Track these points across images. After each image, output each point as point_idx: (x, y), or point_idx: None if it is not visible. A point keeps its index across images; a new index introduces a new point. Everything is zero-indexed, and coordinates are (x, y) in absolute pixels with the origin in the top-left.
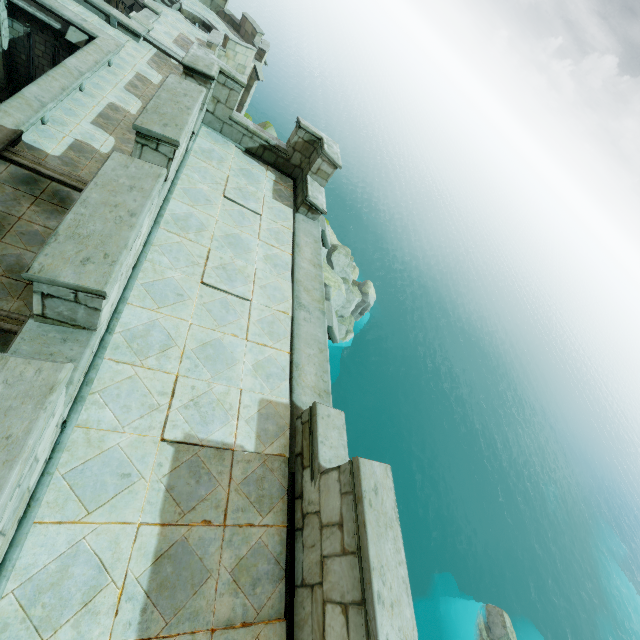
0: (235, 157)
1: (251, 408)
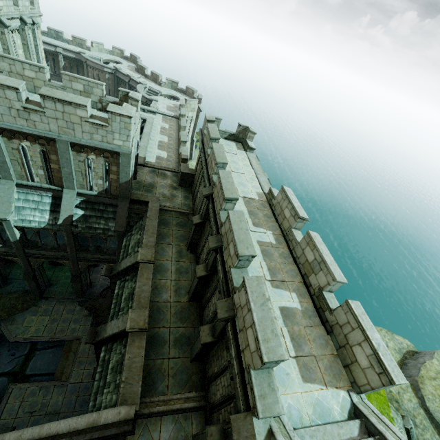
0: (222, 141)
1: (254, 193)
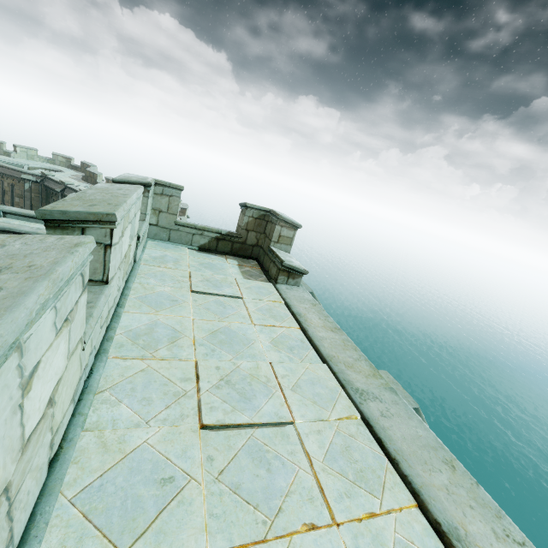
0: (190, 256)
1: None
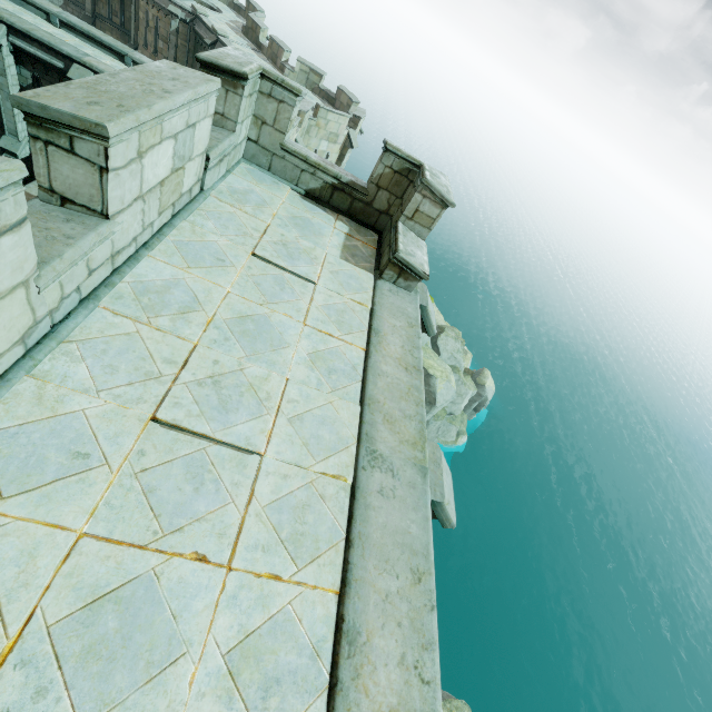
0: (287, 202)
1: None
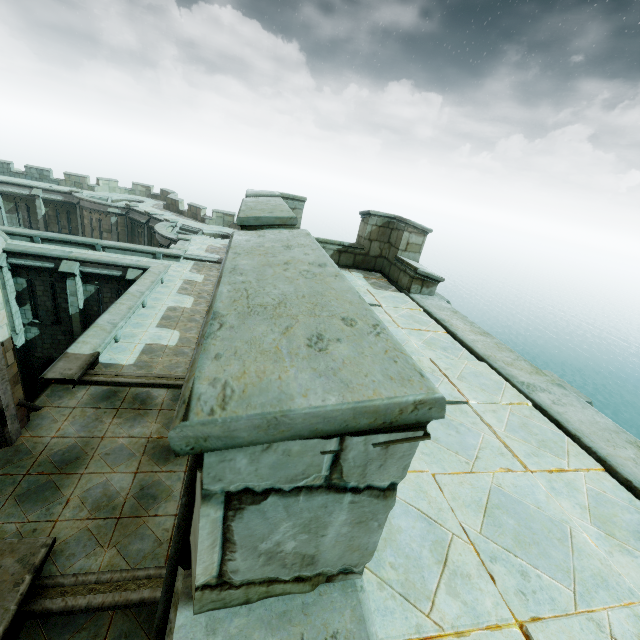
0: None
1: None
